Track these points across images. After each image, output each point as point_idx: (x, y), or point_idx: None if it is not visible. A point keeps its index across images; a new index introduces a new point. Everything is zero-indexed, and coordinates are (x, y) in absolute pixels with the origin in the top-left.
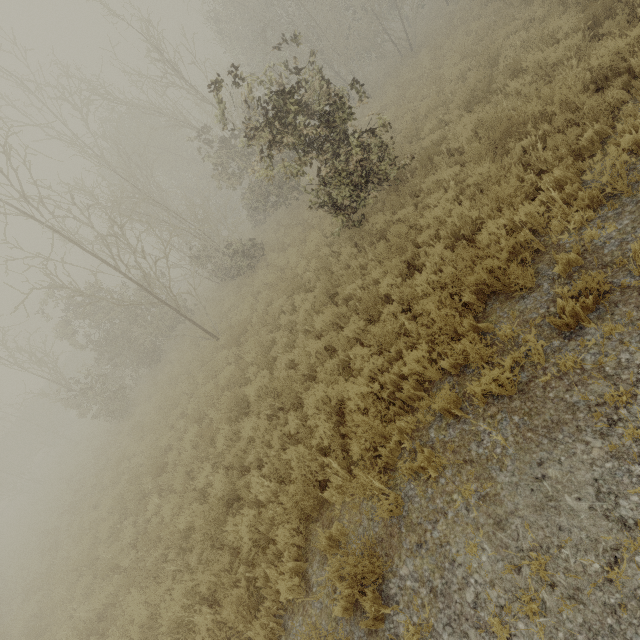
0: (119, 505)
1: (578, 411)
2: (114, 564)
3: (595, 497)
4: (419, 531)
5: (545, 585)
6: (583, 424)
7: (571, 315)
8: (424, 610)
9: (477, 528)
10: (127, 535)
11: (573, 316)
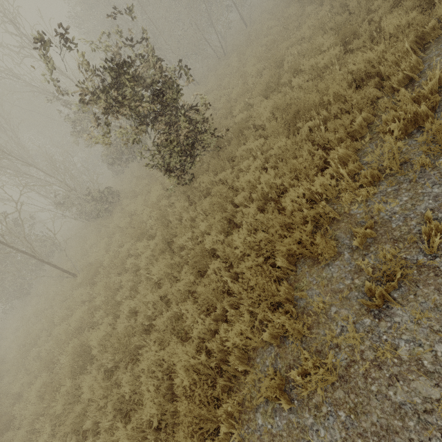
0: None
1: (407, 417)
2: None
3: None
4: None
5: None
6: (416, 437)
7: (379, 296)
8: None
9: None
10: None
11: (380, 296)
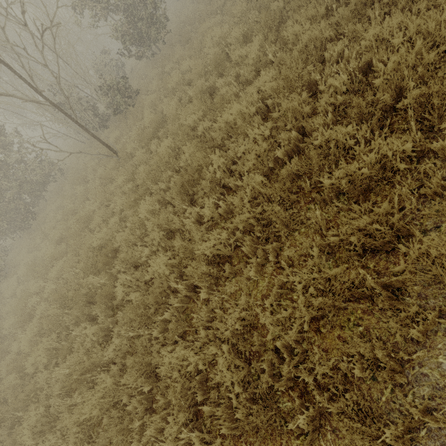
0: (54, 321)
1: None
2: (88, 366)
3: None
4: None
5: None
6: None
7: None
8: None
9: None
10: (90, 334)
11: None
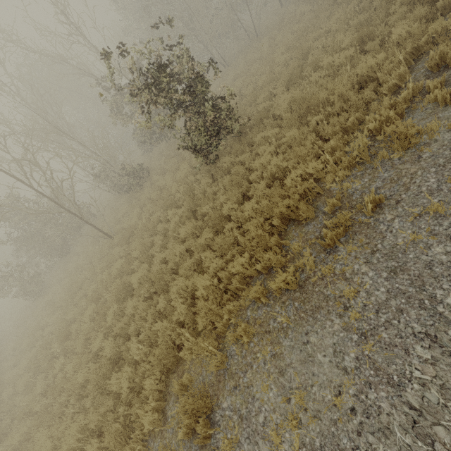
0: (33, 365)
1: (329, 300)
2: (28, 410)
3: (333, 354)
4: (236, 378)
5: (302, 410)
6: (331, 309)
7: (330, 239)
8: (235, 429)
9: (269, 375)
10: (39, 387)
11: (332, 240)
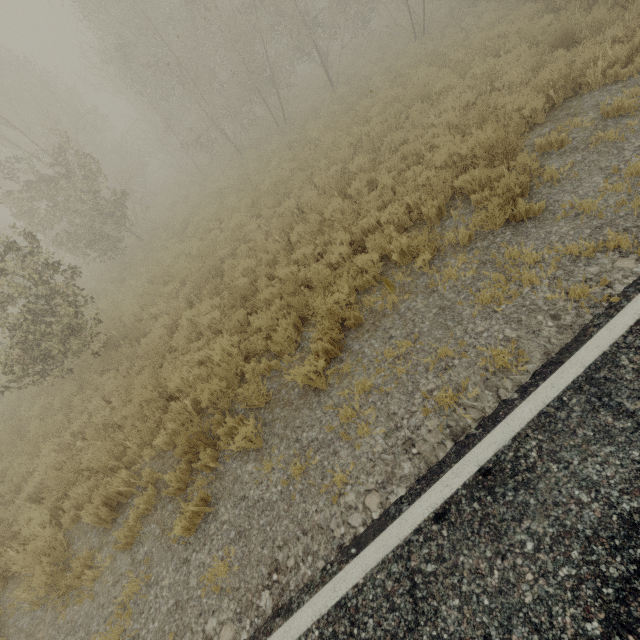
0: None
1: None
2: None
3: None
4: None
5: None
6: None
7: None
8: None
9: None
10: None
11: None
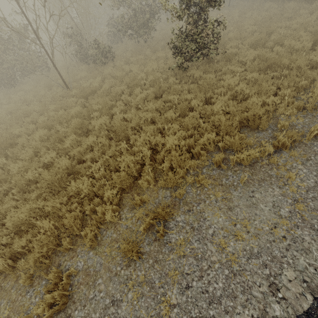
0: None
1: (272, 178)
2: None
3: (272, 206)
4: (190, 205)
5: (245, 231)
6: (273, 182)
7: (281, 144)
8: (187, 234)
9: (219, 209)
10: None
11: (281, 144)
